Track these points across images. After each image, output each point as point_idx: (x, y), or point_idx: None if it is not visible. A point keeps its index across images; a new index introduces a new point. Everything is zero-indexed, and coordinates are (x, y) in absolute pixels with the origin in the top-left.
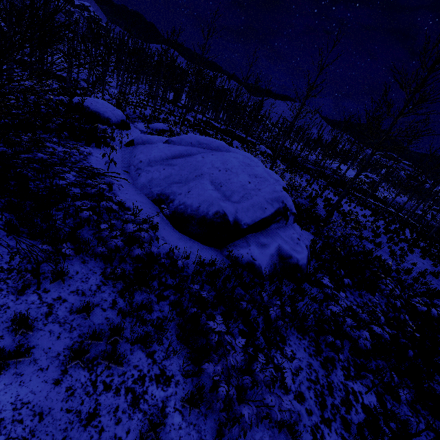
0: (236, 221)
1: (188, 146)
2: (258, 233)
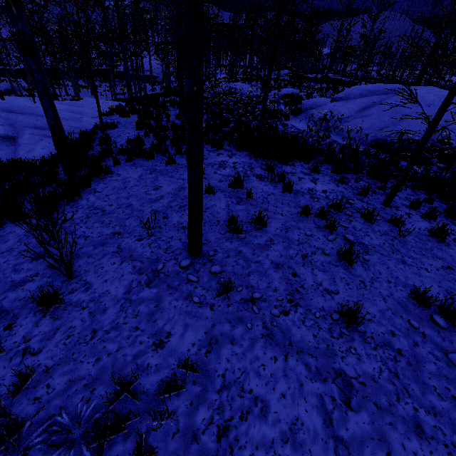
0: None
1: (358, 97)
2: None
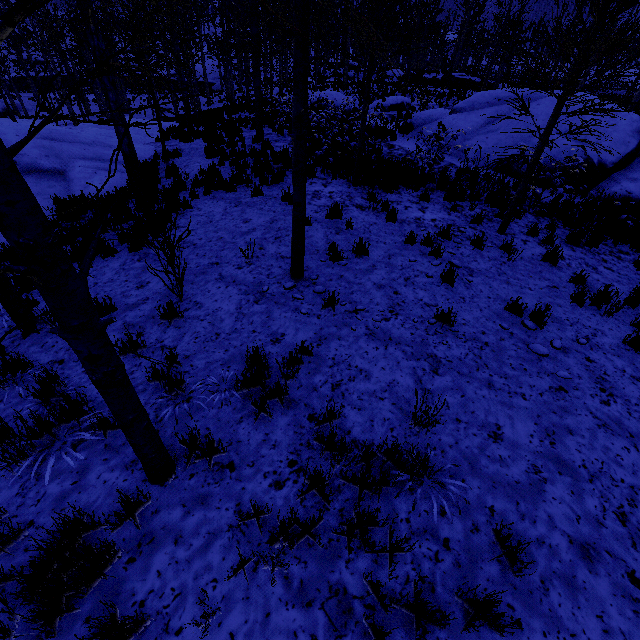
0: (600, 162)
1: (484, 107)
2: (623, 171)
